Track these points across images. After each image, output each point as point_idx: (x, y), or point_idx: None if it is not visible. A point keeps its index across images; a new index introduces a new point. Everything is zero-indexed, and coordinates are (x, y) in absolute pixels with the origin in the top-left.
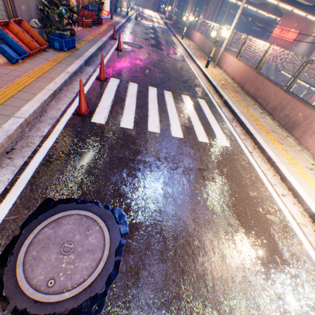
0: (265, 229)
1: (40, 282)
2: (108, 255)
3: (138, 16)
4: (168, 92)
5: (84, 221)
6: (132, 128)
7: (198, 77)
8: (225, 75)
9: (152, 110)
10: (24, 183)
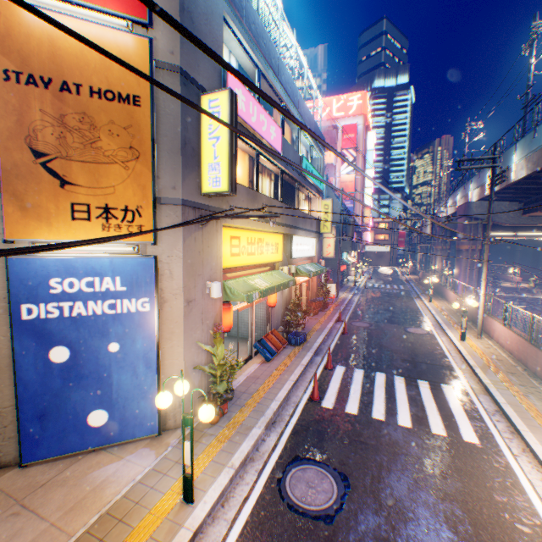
0: (505, 533)
1: (297, 496)
2: (335, 497)
3: (368, 280)
4: (398, 377)
5: (320, 473)
6: (355, 413)
7: (447, 353)
8: (496, 346)
9: (378, 397)
10: (283, 443)
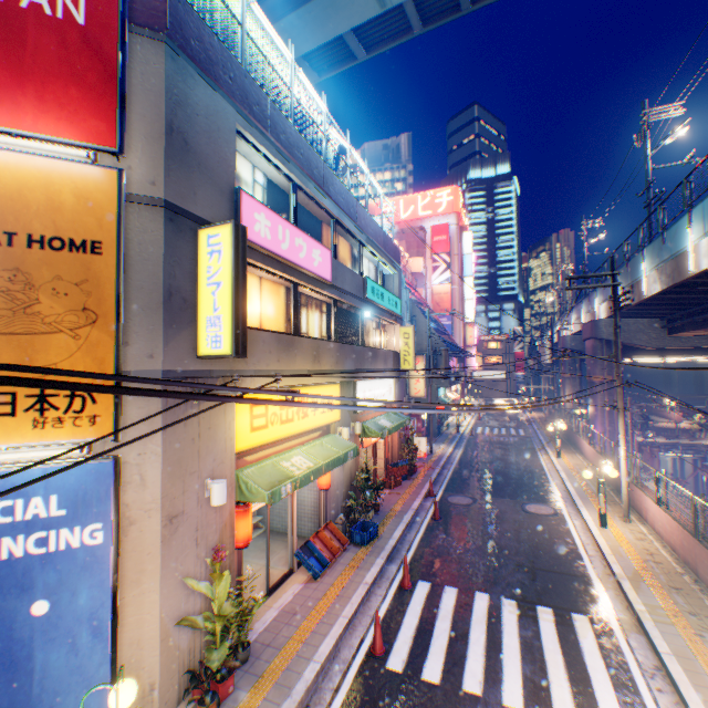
0: None
1: None
2: None
3: (477, 422)
4: (508, 601)
5: None
6: (437, 681)
7: (582, 550)
8: (652, 536)
9: (475, 644)
10: None
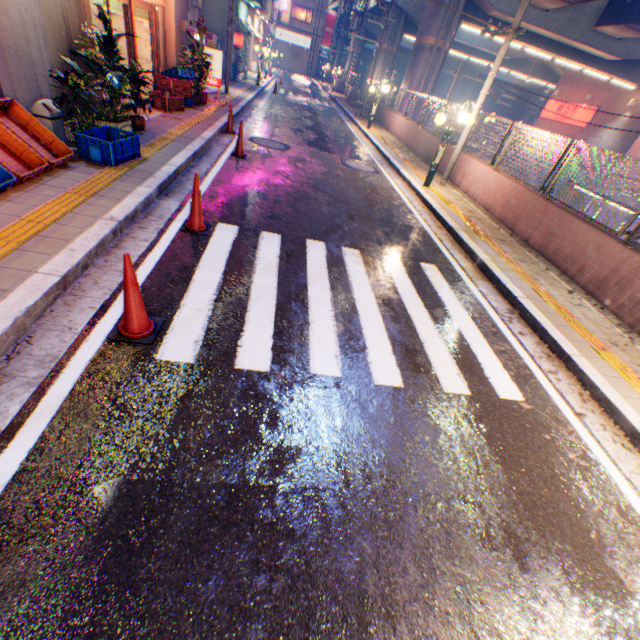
0: None
1: None
2: None
3: (279, 86)
4: (351, 251)
5: None
6: (267, 370)
7: (411, 207)
8: (467, 200)
9: (319, 305)
10: None
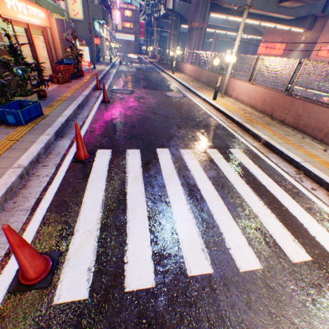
0: None
1: None
2: None
3: (122, 61)
4: (186, 151)
5: None
6: (152, 284)
7: (210, 113)
8: (238, 103)
9: (177, 201)
10: None
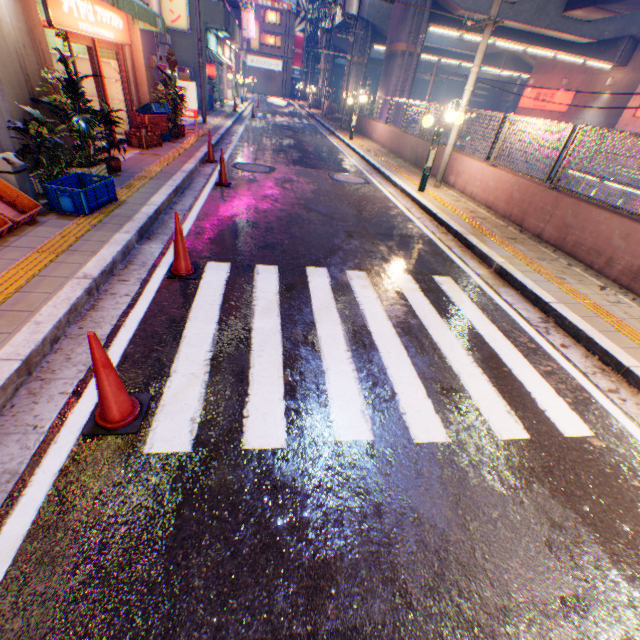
0: None
1: None
2: None
3: (257, 110)
4: (356, 274)
5: None
6: (283, 445)
7: (410, 215)
8: (466, 200)
9: (331, 346)
10: None
